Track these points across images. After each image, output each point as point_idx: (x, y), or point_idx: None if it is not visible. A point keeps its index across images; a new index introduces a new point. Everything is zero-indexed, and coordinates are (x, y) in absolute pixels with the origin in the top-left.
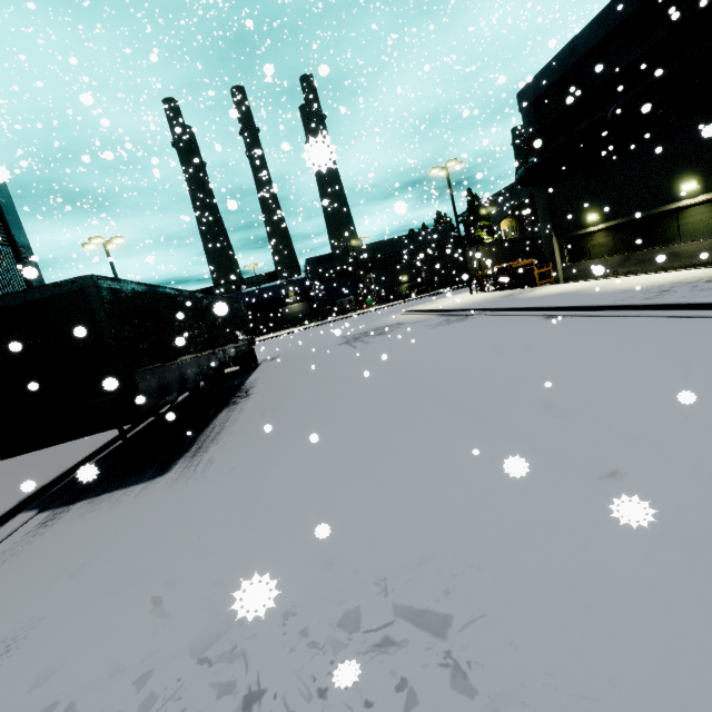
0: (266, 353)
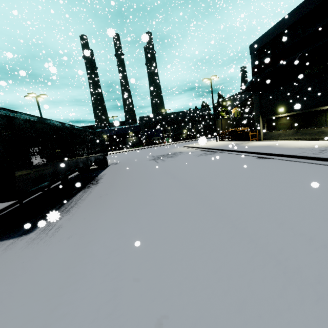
0: (114, 160)
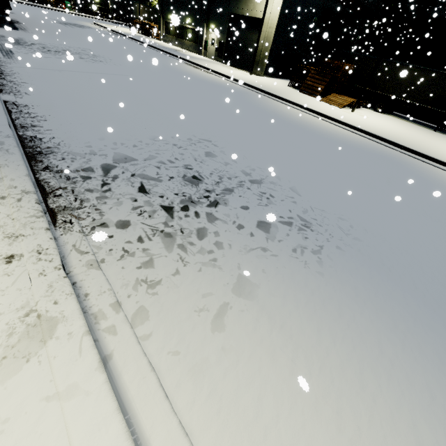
0: None
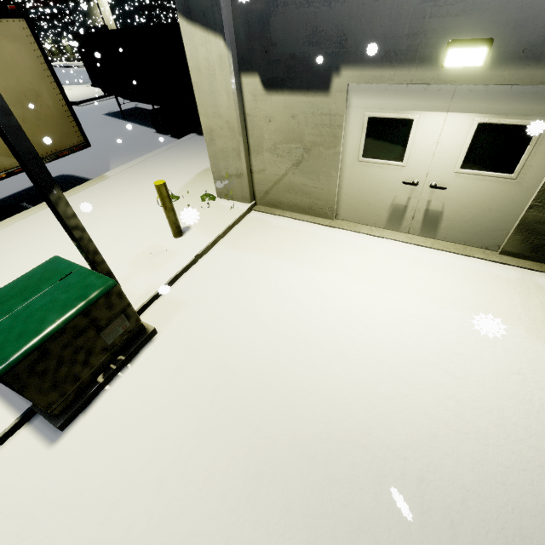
0: None
